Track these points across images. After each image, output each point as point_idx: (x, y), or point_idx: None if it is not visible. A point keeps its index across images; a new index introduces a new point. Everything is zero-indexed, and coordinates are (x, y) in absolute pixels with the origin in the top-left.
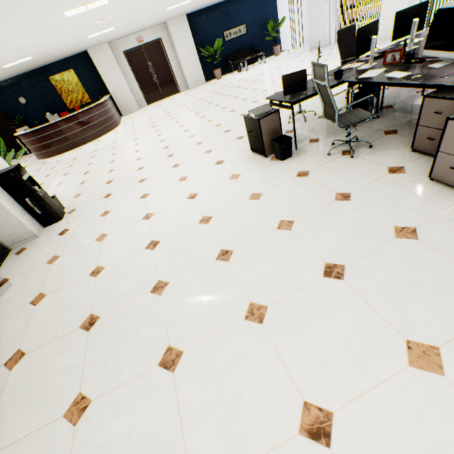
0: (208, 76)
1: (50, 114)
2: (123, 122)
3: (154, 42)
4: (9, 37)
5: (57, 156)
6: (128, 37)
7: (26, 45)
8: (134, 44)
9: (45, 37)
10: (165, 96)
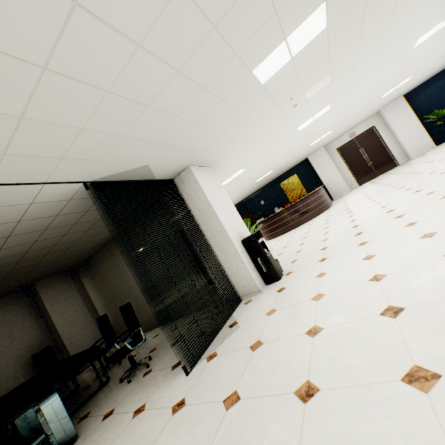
0: (439, 139)
1: (277, 208)
2: (333, 204)
3: (366, 132)
4: (263, 157)
5: (278, 236)
6: (341, 137)
7: (270, 161)
8: (346, 140)
9: (282, 153)
10: (379, 174)
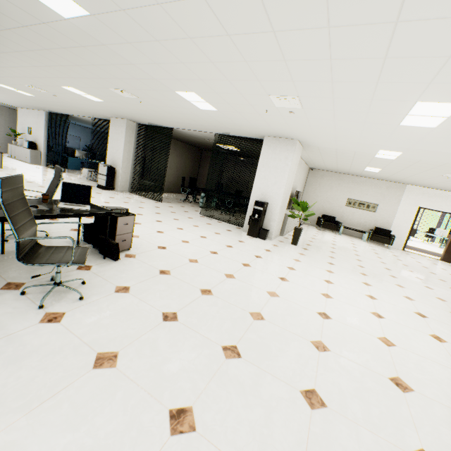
0: None
1: None
2: None
3: None
4: (411, 145)
5: None
6: None
7: None
8: None
9: None
10: None
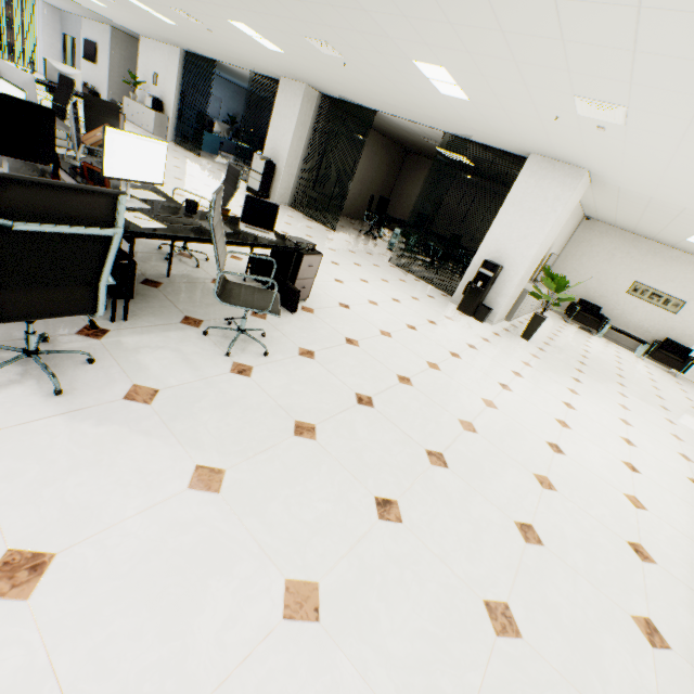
0: None
1: None
2: None
3: None
4: None
5: None
6: None
7: None
8: None
9: None
10: None
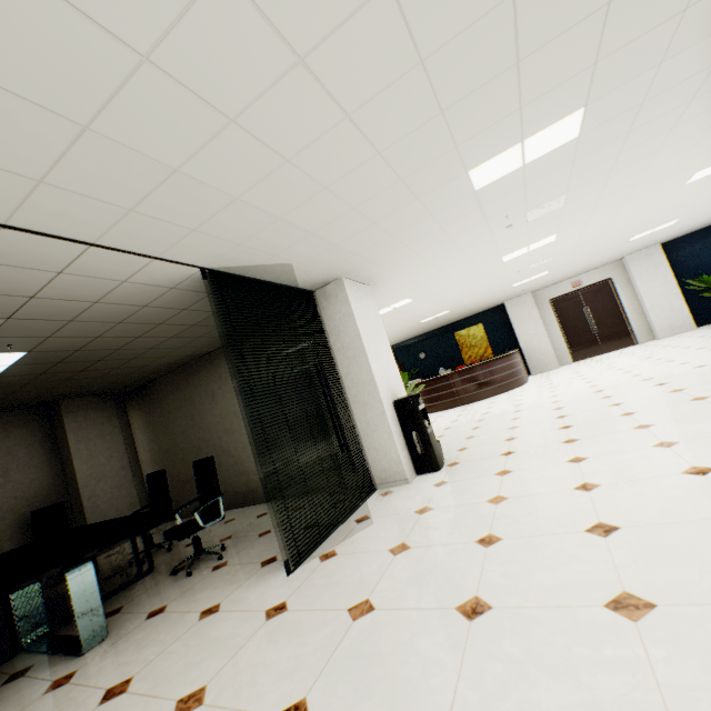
0: (702, 319)
1: (443, 369)
2: (530, 380)
3: (597, 284)
4: (443, 288)
5: (438, 412)
6: (559, 284)
7: (451, 296)
8: (566, 289)
9: (471, 288)
10: (606, 350)
